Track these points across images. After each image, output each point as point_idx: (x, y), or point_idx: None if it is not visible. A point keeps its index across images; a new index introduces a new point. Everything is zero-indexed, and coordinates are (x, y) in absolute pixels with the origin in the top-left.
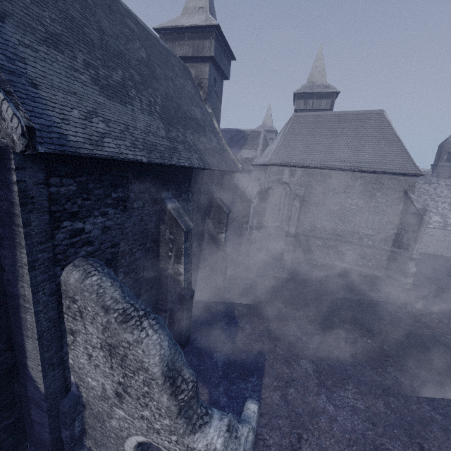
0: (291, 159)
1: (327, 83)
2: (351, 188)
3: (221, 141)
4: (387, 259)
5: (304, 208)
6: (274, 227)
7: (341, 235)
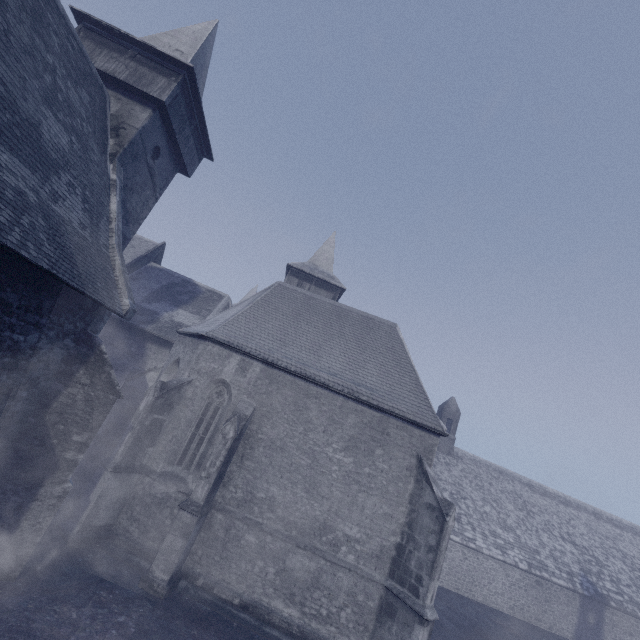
0: (250, 342)
1: (332, 274)
2: (337, 427)
3: (108, 237)
4: (377, 609)
5: (243, 446)
6: (166, 475)
7: (300, 526)
